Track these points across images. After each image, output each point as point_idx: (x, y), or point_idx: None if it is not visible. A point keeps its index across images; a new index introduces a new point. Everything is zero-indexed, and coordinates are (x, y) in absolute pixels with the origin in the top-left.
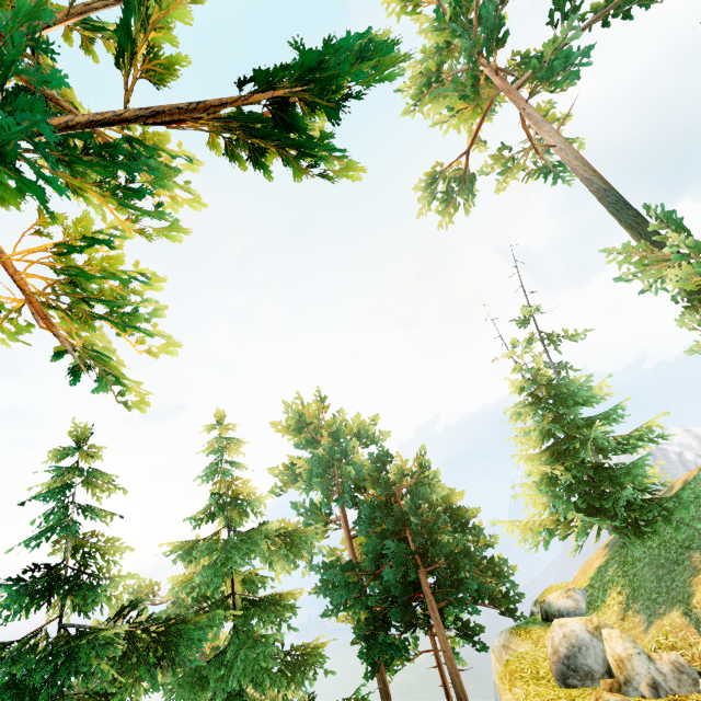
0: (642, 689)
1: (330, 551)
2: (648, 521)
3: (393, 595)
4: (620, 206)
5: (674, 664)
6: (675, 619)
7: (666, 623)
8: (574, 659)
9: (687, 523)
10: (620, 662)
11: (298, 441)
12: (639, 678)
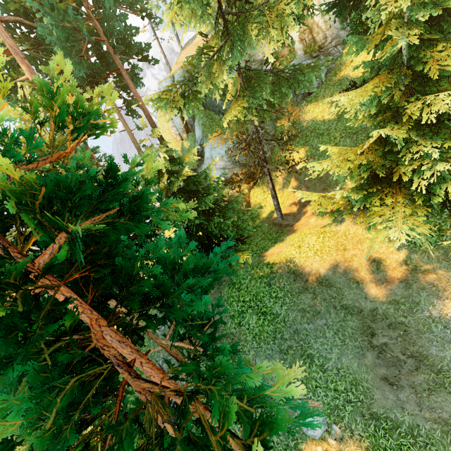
0: None
1: None
2: None
3: (94, 72)
4: None
5: None
6: None
7: None
8: None
9: None
10: None
11: None
12: None
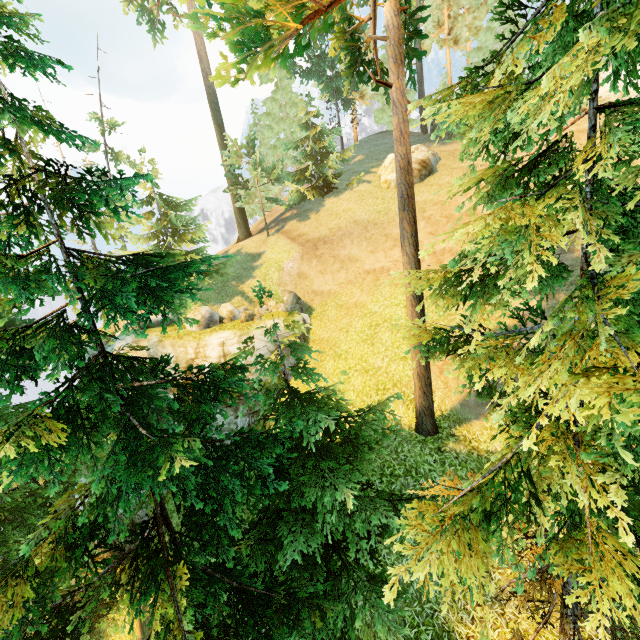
0: (239, 317)
1: None
2: (208, 274)
3: None
4: (218, 109)
5: (245, 309)
6: (239, 299)
7: (235, 301)
8: (213, 317)
9: (228, 272)
10: (231, 312)
11: None
12: (237, 315)
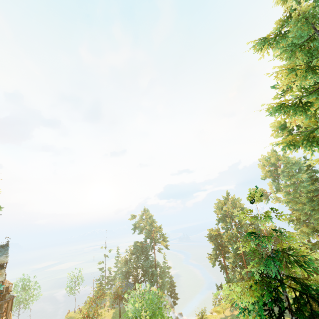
0: None
1: (275, 198)
2: None
3: None
4: None
5: None
6: None
7: None
8: None
9: None
10: None
11: (267, 164)
12: None
